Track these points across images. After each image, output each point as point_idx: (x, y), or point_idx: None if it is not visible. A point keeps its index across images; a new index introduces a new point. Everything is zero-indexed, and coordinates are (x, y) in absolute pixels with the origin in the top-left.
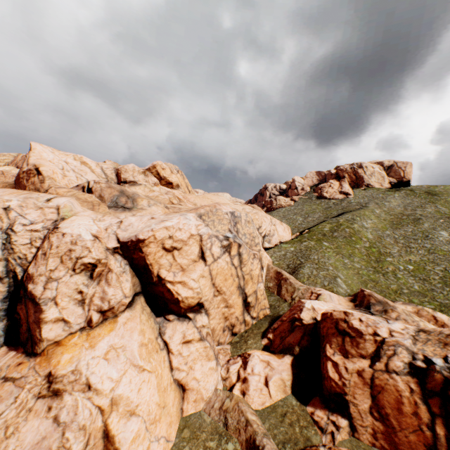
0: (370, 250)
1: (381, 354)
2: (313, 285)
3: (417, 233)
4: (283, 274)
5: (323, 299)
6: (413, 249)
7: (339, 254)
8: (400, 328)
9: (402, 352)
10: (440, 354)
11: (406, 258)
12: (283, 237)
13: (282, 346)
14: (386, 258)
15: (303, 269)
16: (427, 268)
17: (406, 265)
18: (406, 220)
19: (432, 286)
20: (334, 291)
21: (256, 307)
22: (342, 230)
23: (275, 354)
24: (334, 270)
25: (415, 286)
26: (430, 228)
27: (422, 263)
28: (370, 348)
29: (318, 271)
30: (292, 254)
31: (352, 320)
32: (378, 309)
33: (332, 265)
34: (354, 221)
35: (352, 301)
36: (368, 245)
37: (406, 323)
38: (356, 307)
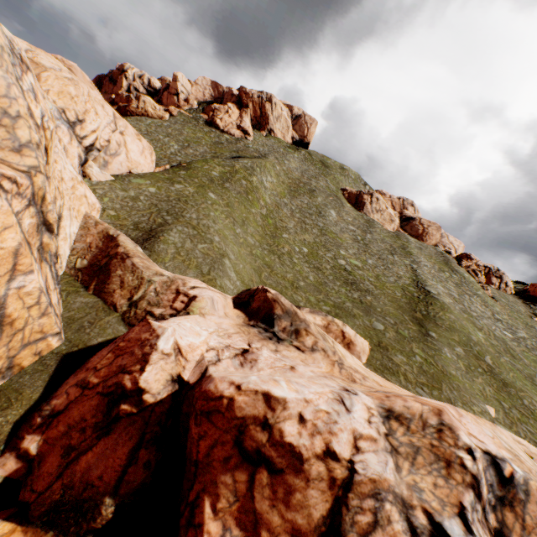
0: (267, 219)
1: (345, 527)
2: (182, 271)
3: (312, 207)
4: (121, 244)
5: (200, 311)
6: (309, 226)
7: (230, 218)
8: (366, 418)
9: (394, 519)
10: (450, 499)
11: (302, 237)
12: (138, 165)
13: (61, 490)
14: (283, 233)
15: (167, 237)
16: (320, 253)
17: (301, 246)
18: (304, 189)
19: (326, 278)
20: (218, 285)
21: (4, 346)
22: (238, 180)
23: (30, 527)
24: (221, 245)
25: (311, 277)
26: (323, 205)
27: (316, 245)
28: (318, 505)
29: (195, 243)
30: (150, 203)
31: (284, 421)
32: (286, 328)
33: (220, 235)
34: (253, 172)
35: (245, 308)
36: (266, 211)
37: (327, 359)
38: (252, 321)
